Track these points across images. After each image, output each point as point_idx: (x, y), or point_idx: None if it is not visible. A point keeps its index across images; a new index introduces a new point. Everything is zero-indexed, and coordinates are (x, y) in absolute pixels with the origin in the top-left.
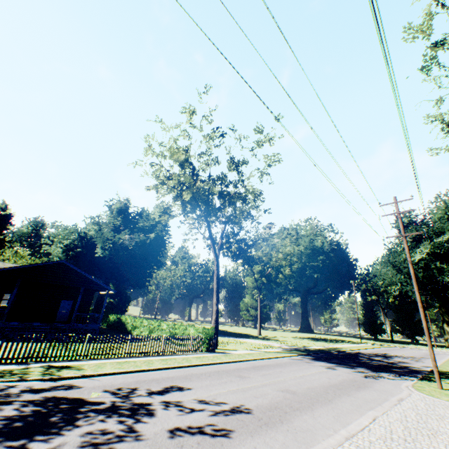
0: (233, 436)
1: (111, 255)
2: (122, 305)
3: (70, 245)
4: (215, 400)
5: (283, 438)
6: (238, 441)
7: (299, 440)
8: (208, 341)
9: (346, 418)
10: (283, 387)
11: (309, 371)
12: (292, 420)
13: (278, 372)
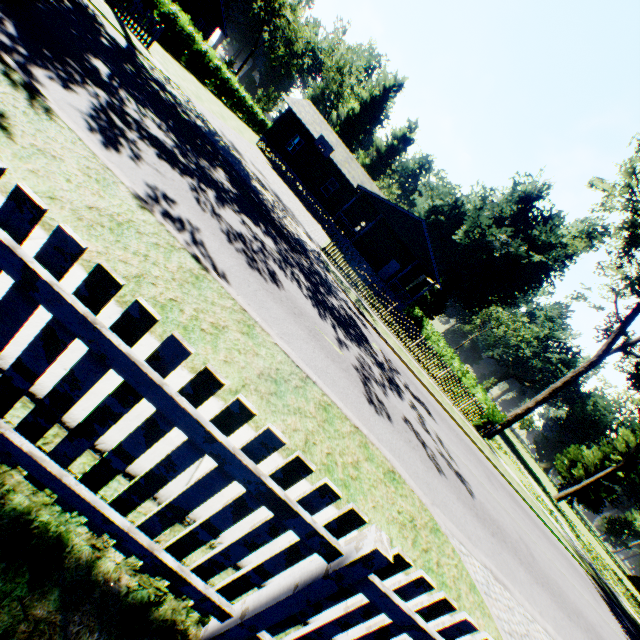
0: (443, 477)
1: (466, 247)
2: (432, 309)
3: (437, 208)
4: (449, 452)
5: (482, 536)
6: (444, 484)
7: (494, 556)
8: (486, 421)
9: (568, 639)
10: (525, 540)
11: (578, 586)
12: (503, 549)
13: (534, 531)
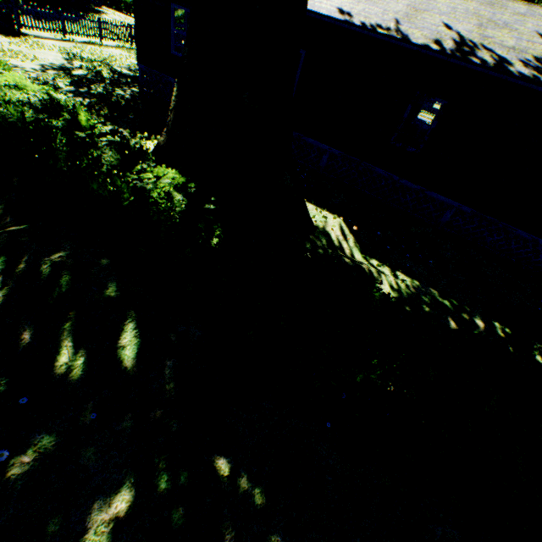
0: None
1: None
2: None
3: None
4: None
5: None
6: None
7: None
8: None
9: None
10: None
11: None
12: None
13: None
